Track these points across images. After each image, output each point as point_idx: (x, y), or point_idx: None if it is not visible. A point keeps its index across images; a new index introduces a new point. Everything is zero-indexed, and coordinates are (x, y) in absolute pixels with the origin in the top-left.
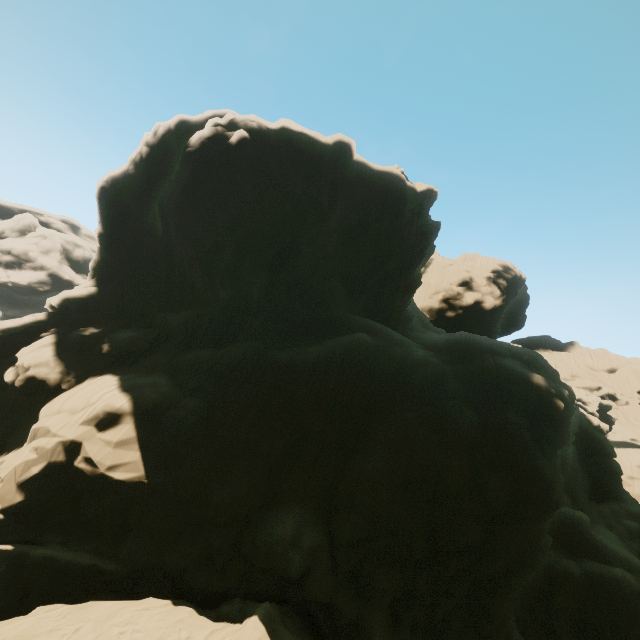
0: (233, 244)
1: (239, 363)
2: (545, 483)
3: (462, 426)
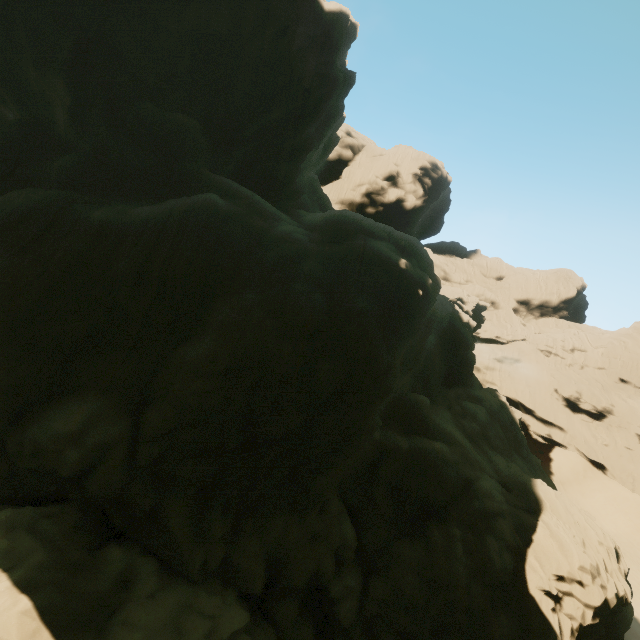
0: None
1: (24, 218)
2: (379, 372)
3: (304, 311)
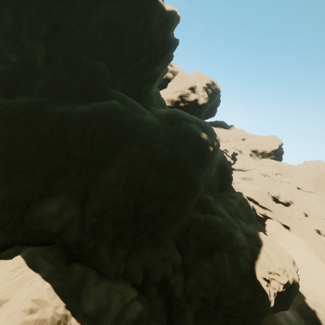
0: (8, 9)
1: (24, 111)
2: (194, 185)
3: (161, 157)
